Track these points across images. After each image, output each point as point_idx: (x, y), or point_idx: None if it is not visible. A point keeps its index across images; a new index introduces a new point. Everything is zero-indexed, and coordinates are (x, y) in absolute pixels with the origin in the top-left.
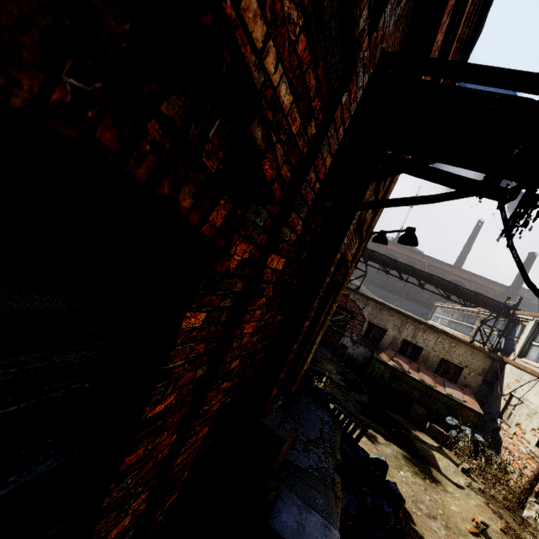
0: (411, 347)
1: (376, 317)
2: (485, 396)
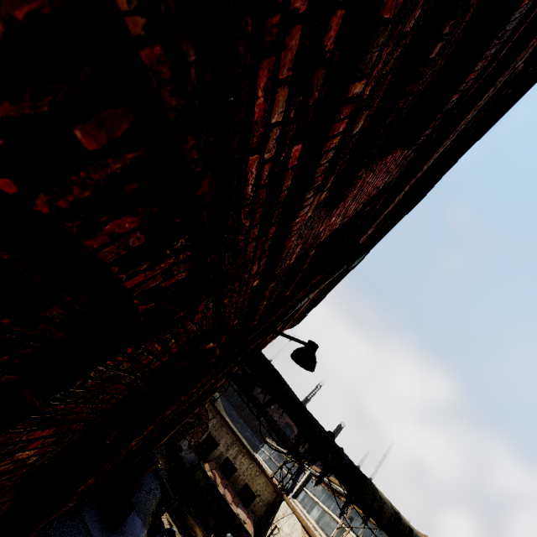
0: (230, 466)
1: (216, 431)
2: (262, 526)
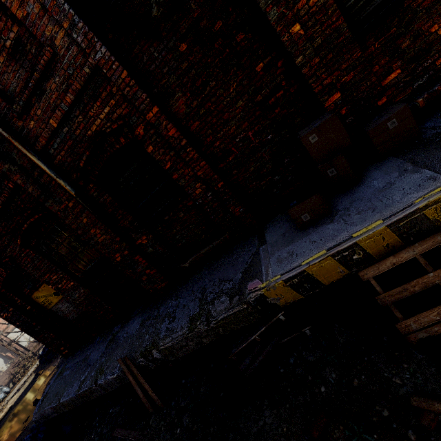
0: None
1: None
2: None
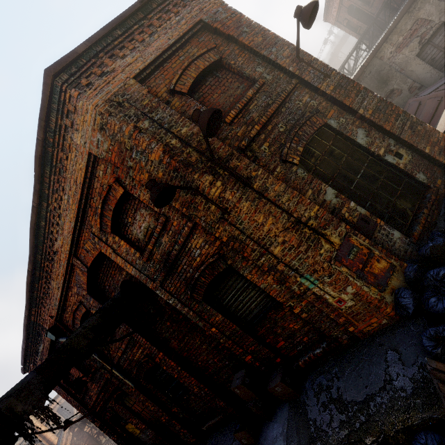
0: None
1: None
2: None
